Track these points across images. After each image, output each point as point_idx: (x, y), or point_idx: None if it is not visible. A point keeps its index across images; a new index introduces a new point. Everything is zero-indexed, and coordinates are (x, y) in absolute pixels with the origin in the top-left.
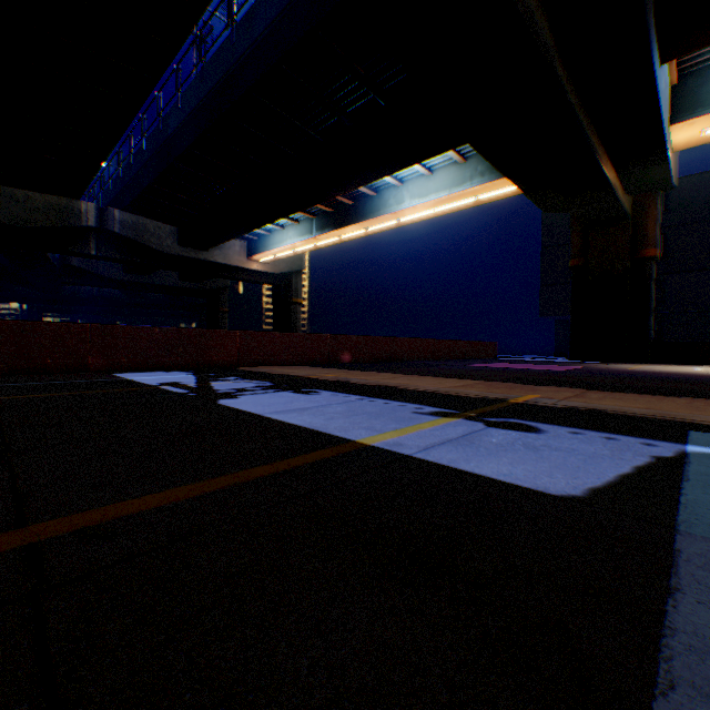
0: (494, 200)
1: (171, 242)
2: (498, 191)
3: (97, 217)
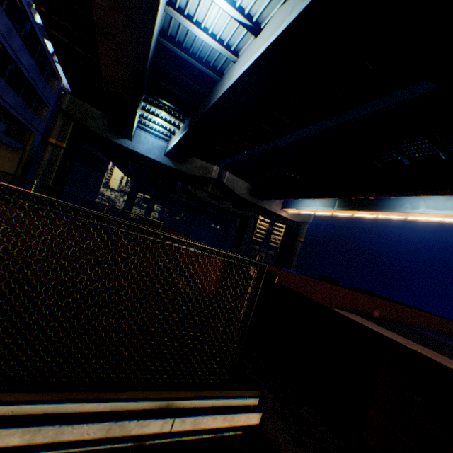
0: None
1: (246, 192)
2: None
3: (217, 174)
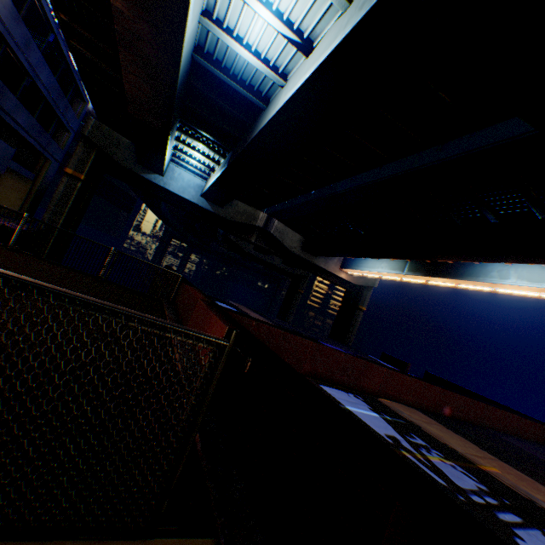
0: None
1: (297, 246)
2: None
3: (264, 222)
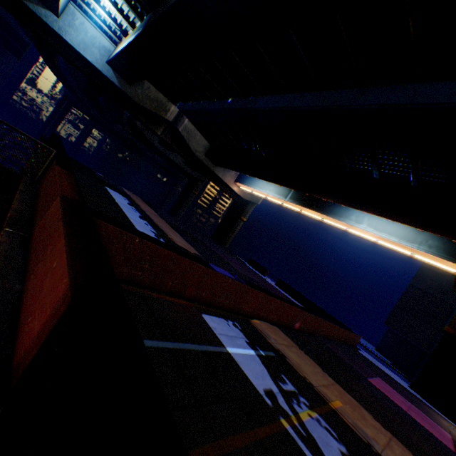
0: (421, 260)
1: (202, 151)
2: (431, 260)
3: (175, 117)
